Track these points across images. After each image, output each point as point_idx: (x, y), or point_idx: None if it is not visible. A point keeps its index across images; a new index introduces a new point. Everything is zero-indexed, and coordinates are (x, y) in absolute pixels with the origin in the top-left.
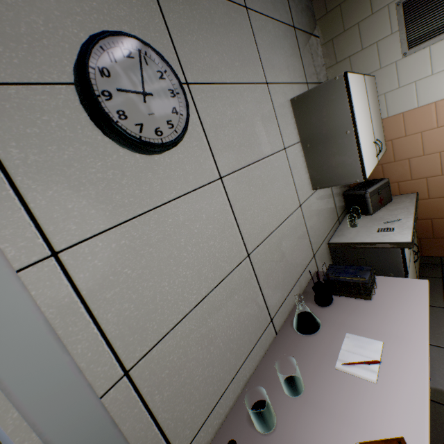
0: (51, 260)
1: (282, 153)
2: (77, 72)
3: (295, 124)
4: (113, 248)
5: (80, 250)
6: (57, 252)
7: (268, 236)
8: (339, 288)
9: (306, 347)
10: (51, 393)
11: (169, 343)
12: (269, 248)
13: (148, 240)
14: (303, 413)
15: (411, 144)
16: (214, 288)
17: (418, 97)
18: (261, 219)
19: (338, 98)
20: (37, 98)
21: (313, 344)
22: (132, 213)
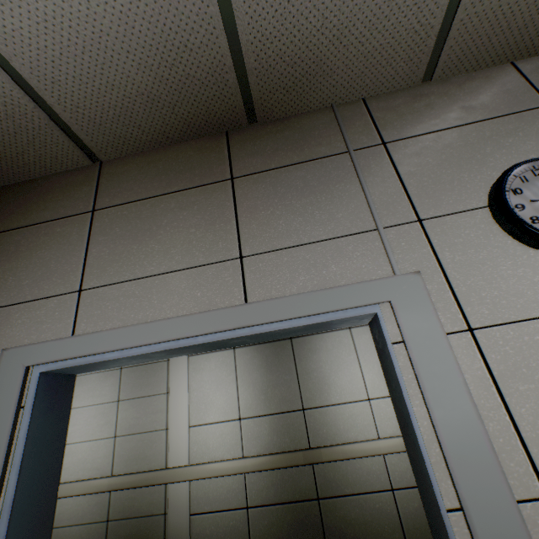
0: (467, 334)
1: None
2: (493, 197)
3: None
4: (524, 340)
5: (491, 332)
6: (472, 329)
7: None
8: None
9: None
10: (466, 450)
11: None
12: None
13: None
14: None
15: None
16: None
17: None
18: None
19: None
20: (461, 220)
21: None
22: None
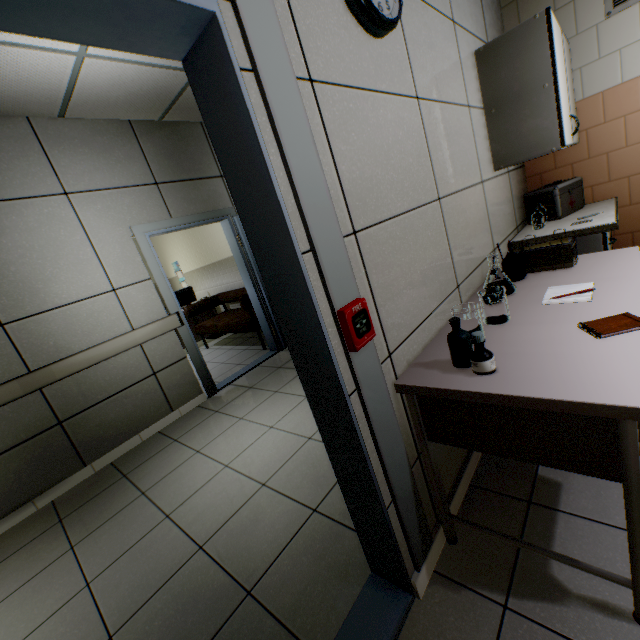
0: (309, 85)
1: (466, 111)
2: None
3: (477, 85)
4: (345, 106)
5: (325, 90)
6: (312, 81)
7: (454, 192)
8: (533, 262)
9: (503, 303)
10: (315, 198)
11: (382, 234)
12: (455, 206)
13: (367, 119)
14: (513, 329)
15: (611, 133)
16: (412, 209)
17: (623, 70)
18: (449, 169)
19: (537, 42)
20: None
21: (510, 300)
22: (356, 83)
